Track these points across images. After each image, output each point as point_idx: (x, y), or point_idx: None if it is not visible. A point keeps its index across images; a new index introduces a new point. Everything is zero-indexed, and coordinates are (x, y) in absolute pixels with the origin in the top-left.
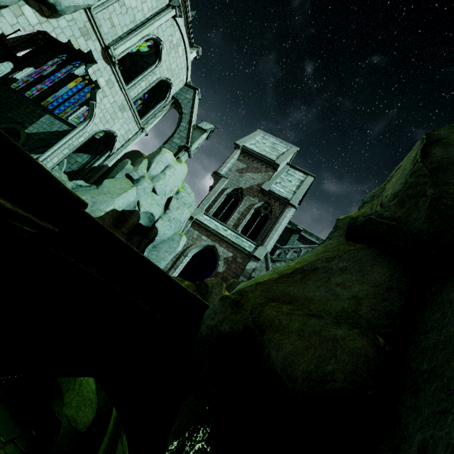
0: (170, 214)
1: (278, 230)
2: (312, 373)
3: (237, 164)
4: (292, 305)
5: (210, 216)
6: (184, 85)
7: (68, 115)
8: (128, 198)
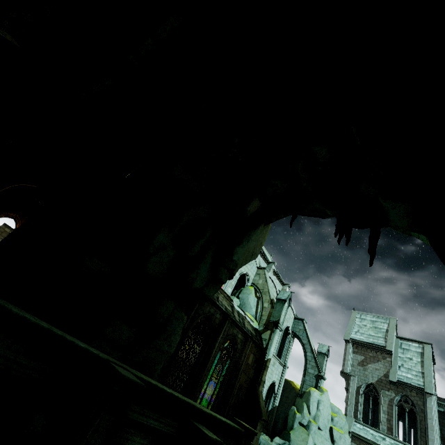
0: None
1: (434, 428)
2: None
3: (355, 357)
4: None
5: (361, 423)
6: (293, 318)
7: None
8: None
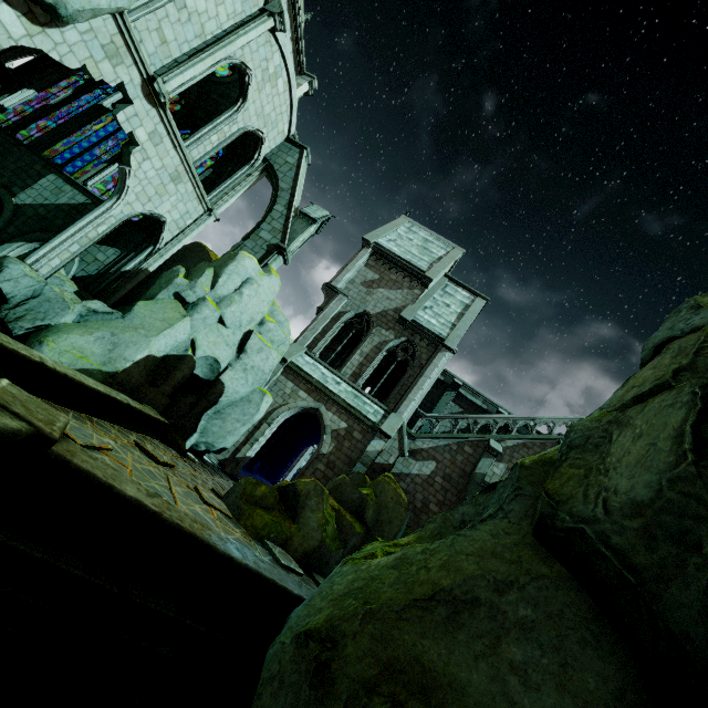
0: (247, 360)
1: (423, 388)
2: None
3: (364, 272)
4: (425, 701)
5: (314, 358)
6: (284, 140)
7: (87, 178)
8: (176, 335)
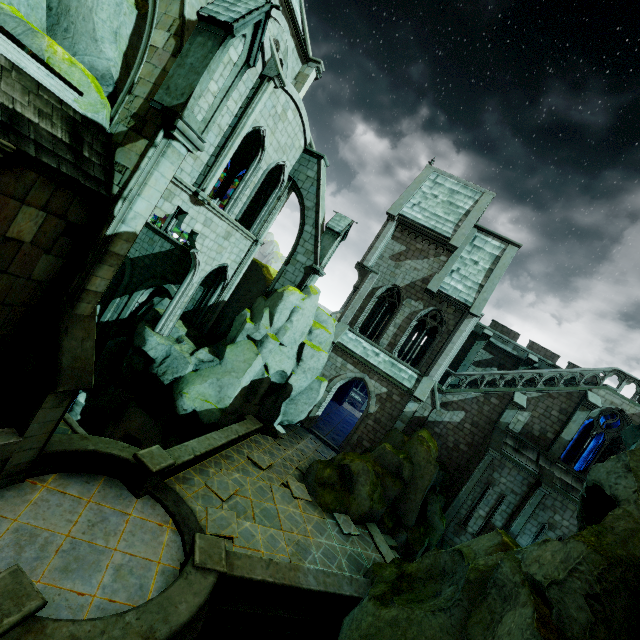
0: (304, 365)
1: (450, 354)
2: None
3: (391, 245)
4: None
5: (356, 333)
6: (302, 151)
7: (166, 226)
8: (254, 369)
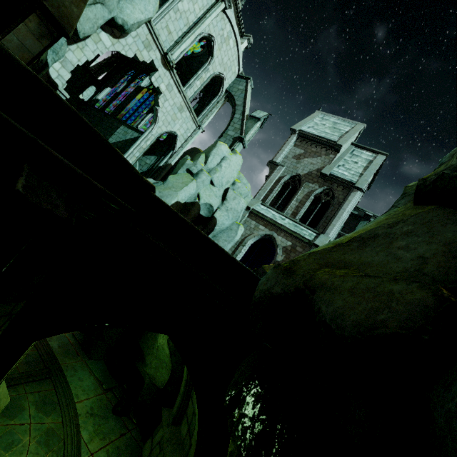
0: (227, 204)
1: (342, 217)
2: (362, 322)
3: (293, 150)
4: (347, 269)
5: (267, 206)
6: (236, 77)
7: (137, 124)
8: (189, 191)
